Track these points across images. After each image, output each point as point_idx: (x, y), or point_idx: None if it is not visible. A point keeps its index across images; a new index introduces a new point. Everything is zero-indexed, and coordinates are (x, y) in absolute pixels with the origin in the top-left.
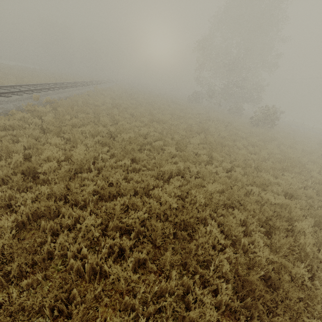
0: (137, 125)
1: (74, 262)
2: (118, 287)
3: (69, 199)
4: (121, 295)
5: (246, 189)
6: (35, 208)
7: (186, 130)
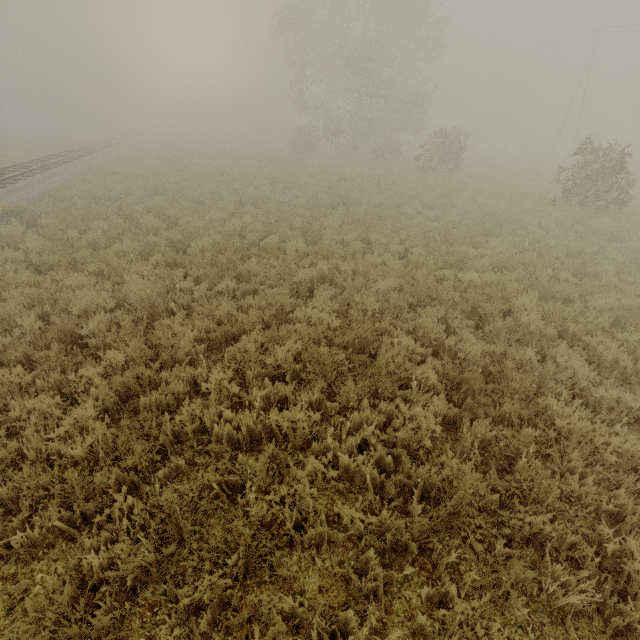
0: (216, 218)
1: (220, 430)
2: (296, 442)
3: (164, 358)
4: (303, 450)
5: (436, 277)
6: (118, 383)
7: (311, 207)
